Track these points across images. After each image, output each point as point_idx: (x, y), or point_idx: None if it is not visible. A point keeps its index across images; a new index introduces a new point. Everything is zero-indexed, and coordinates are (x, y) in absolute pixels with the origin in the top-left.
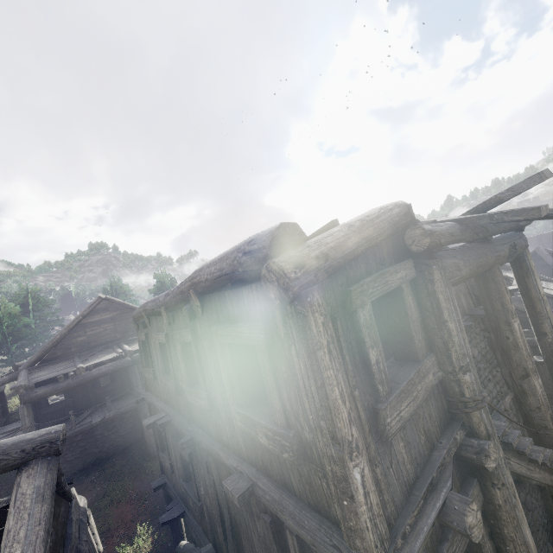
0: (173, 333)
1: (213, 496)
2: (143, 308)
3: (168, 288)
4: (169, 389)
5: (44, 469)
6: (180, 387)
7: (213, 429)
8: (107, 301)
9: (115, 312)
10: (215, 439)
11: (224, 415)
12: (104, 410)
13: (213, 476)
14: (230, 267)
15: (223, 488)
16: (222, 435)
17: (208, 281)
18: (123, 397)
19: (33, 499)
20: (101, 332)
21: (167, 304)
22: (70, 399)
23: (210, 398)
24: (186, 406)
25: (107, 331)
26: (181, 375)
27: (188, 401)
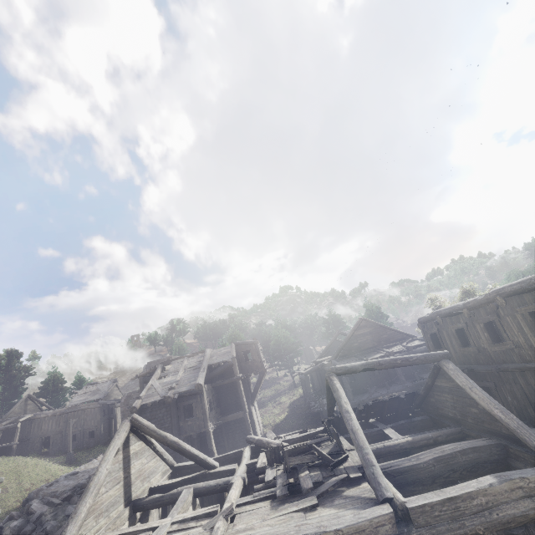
0: (476, 319)
1: (521, 393)
2: (437, 314)
3: (378, 314)
4: (470, 352)
5: (449, 362)
6: (480, 348)
7: (517, 358)
8: (365, 321)
9: (370, 328)
10: (519, 362)
11: (526, 346)
12: (382, 389)
13: (520, 383)
14: (527, 285)
15: (529, 385)
16: (525, 357)
17: (512, 291)
18: (388, 384)
19: (454, 368)
20: (365, 341)
21: (469, 307)
22: (358, 381)
23: (513, 343)
24: (488, 356)
25: (368, 340)
26: (482, 341)
27: (492, 351)
